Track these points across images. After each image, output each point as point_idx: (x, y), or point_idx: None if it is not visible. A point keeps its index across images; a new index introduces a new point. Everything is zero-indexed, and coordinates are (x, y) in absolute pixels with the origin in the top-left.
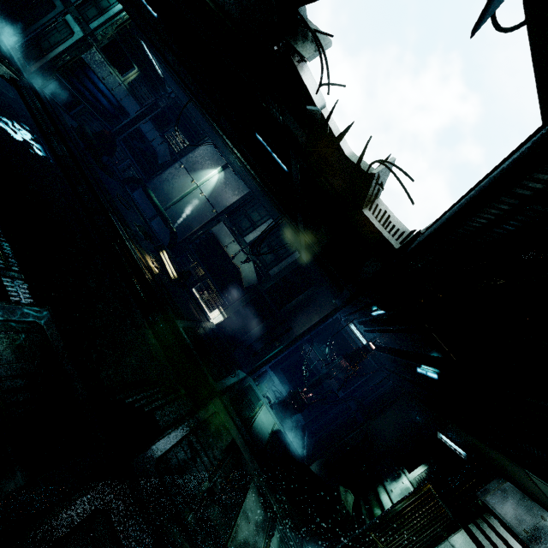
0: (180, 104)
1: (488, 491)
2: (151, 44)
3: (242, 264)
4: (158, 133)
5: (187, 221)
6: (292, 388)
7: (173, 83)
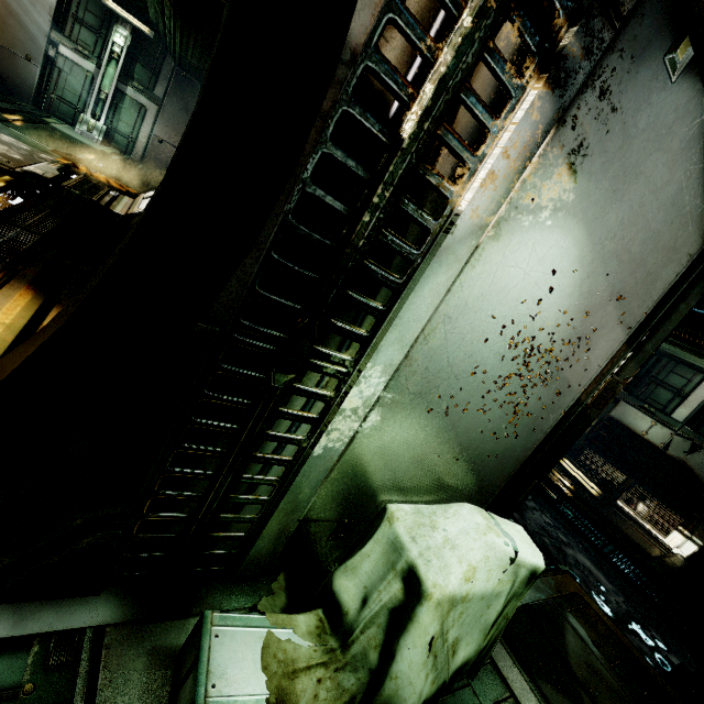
0: None
1: None
2: None
3: (688, 455)
4: None
5: None
6: None
7: None
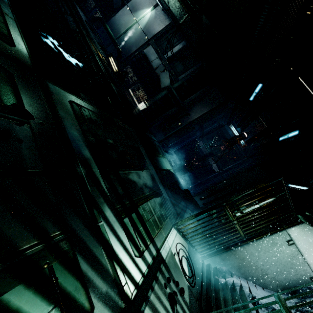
0: None
1: None
2: None
3: (161, 72)
4: None
5: (128, 46)
6: None
7: None
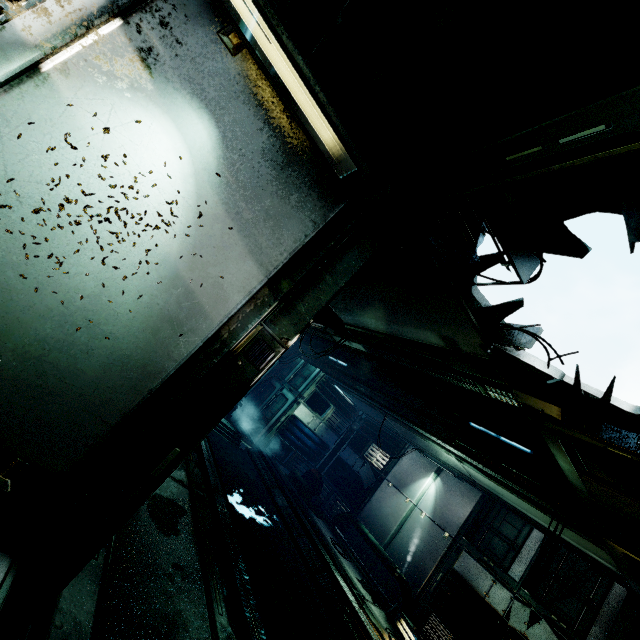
0: (371, 422)
1: None
2: (344, 384)
3: (528, 627)
4: (358, 455)
5: (415, 560)
6: None
7: (364, 406)
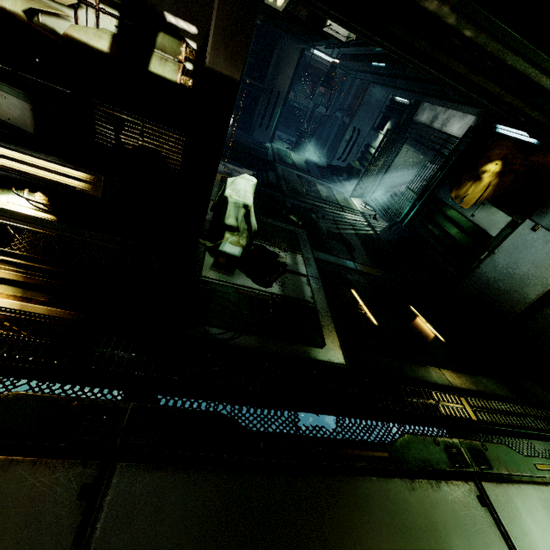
0: None
1: (418, 114)
2: None
3: None
4: None
5: None
6: (294, 132)
7: None
